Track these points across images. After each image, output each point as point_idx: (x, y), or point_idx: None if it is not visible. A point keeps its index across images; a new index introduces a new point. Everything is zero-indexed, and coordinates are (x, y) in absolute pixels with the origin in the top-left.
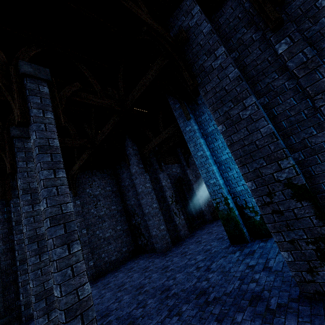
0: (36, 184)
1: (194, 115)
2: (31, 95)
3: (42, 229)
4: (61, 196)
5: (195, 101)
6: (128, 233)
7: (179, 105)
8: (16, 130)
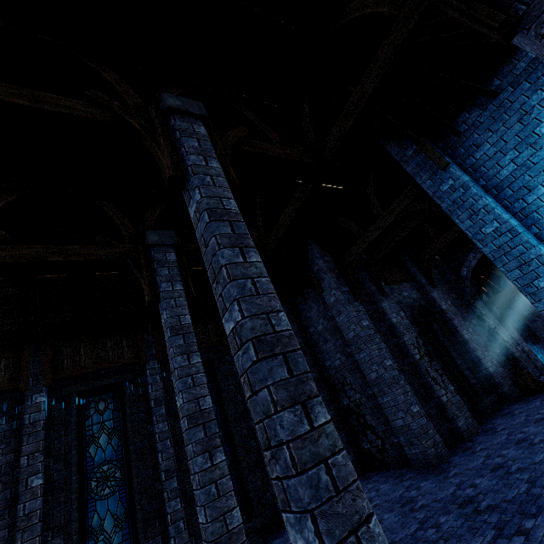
0: (189, 319)
1: (453, 158)
2: (184, 136)
3: (208, 400)
4: (263, 297)
5: (451, 129)
6: (337, 426)
7: (414, 149)
8: (154, 235)
